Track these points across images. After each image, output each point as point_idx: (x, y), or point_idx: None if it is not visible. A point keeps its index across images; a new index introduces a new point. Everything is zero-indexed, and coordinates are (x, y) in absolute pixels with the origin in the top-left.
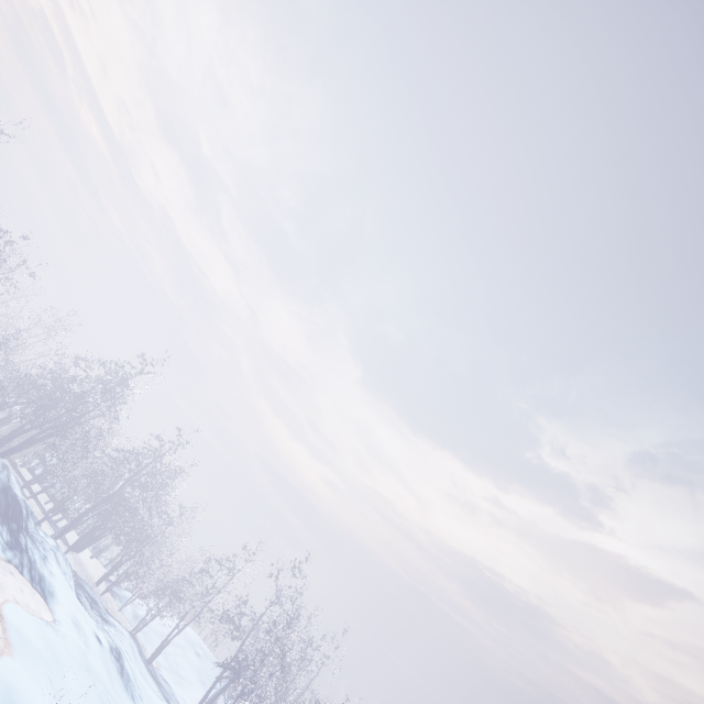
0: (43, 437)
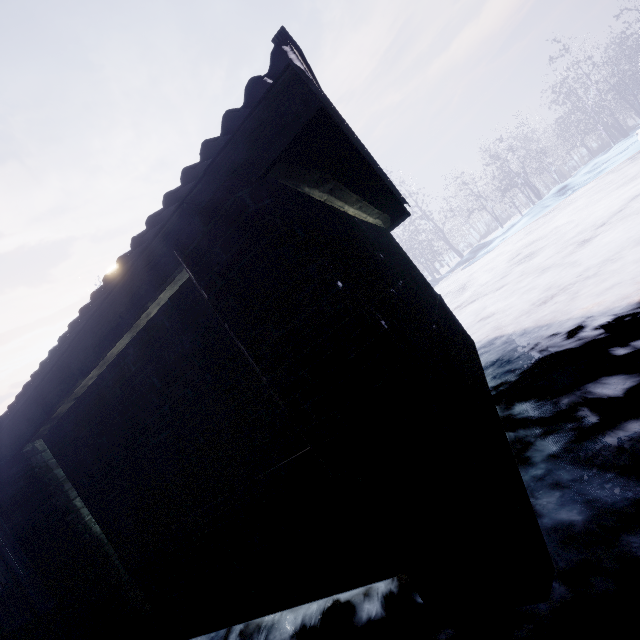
0: (634, 96)
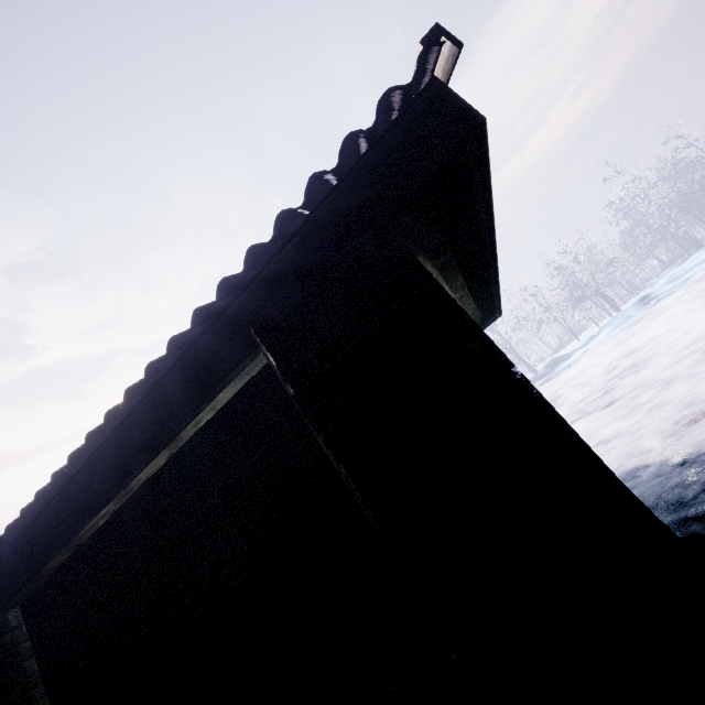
0: (700, 210)
